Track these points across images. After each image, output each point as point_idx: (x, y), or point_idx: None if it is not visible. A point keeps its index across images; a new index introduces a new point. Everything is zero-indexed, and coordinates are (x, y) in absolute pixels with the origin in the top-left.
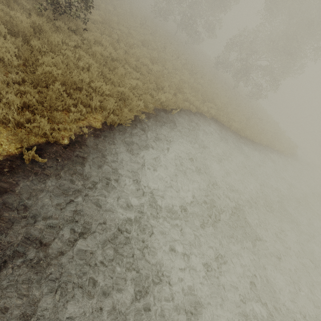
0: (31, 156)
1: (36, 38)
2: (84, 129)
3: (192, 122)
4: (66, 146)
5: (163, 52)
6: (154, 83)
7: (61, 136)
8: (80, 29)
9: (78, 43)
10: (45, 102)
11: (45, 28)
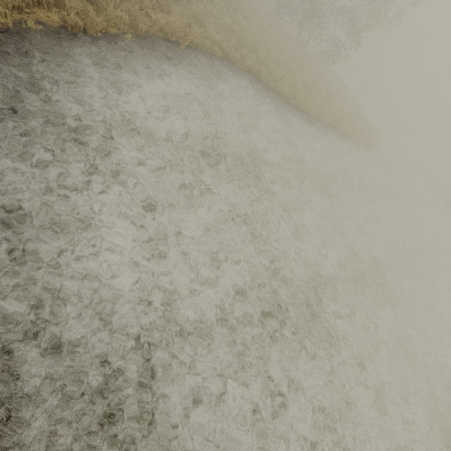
0: None
1: None
2: (28, 21)
3: (213, 67)
4: (1, 32)
5: None
6: (154, 1)
7: None
8: None
9: None
10: None
11: None
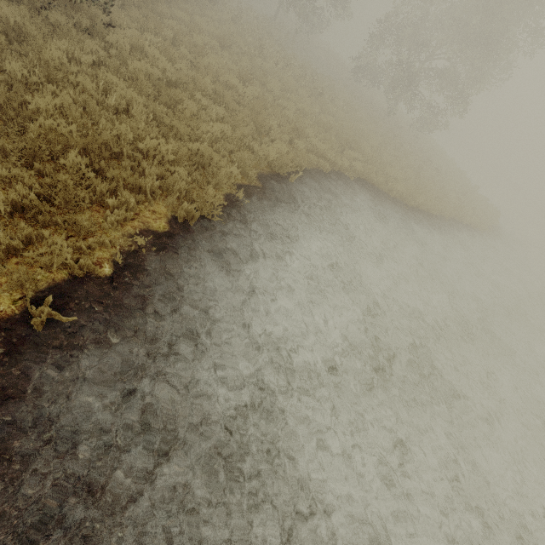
0: (45, 315)
1: (15, 54)
2: (138, 239)
3: (326, 191)
4: (108, 279)
5: (260, 57)
6: (251, 124)
7: (96, 261)
8: (99, 25)
9: (99, 56)
10: (56, 197)
11: (29, 30)
